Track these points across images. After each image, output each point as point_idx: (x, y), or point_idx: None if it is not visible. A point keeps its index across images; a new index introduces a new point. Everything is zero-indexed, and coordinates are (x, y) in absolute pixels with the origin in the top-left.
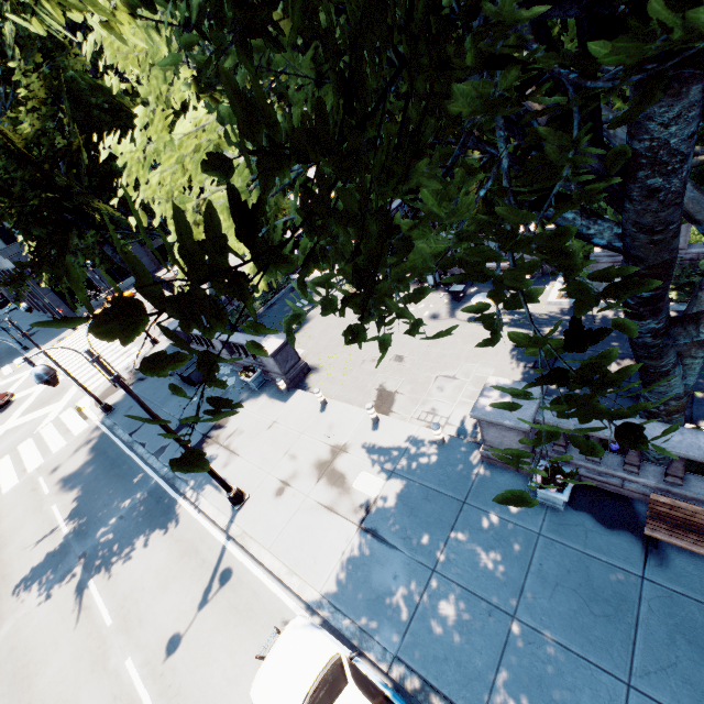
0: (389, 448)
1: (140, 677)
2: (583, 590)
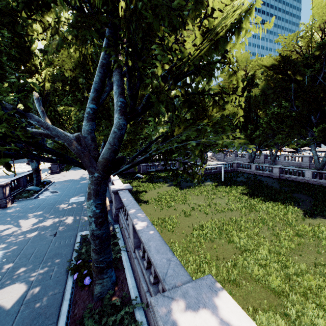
0: None
1: None
2: None
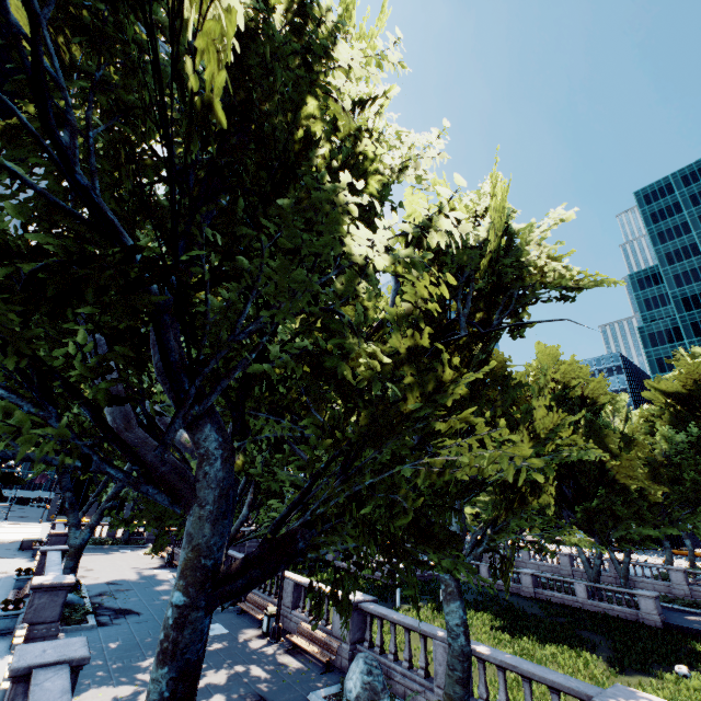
0: None
1: None
2: None
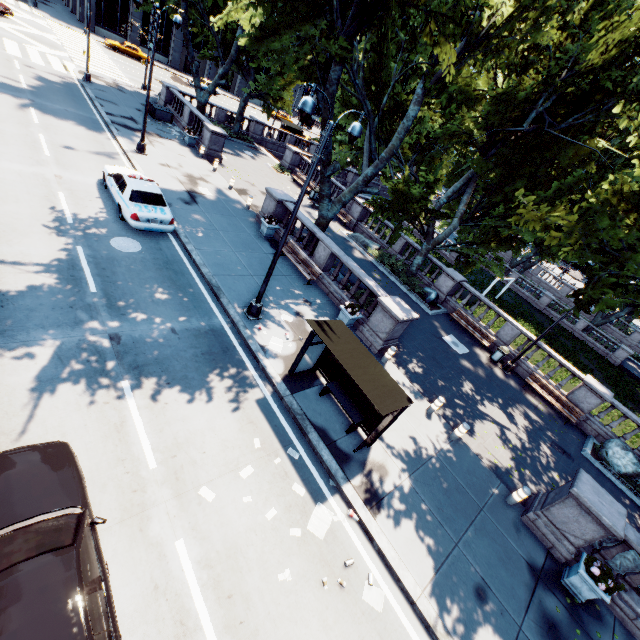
0: (226, 195)
1: (45, 141)
2: (246, 243)
